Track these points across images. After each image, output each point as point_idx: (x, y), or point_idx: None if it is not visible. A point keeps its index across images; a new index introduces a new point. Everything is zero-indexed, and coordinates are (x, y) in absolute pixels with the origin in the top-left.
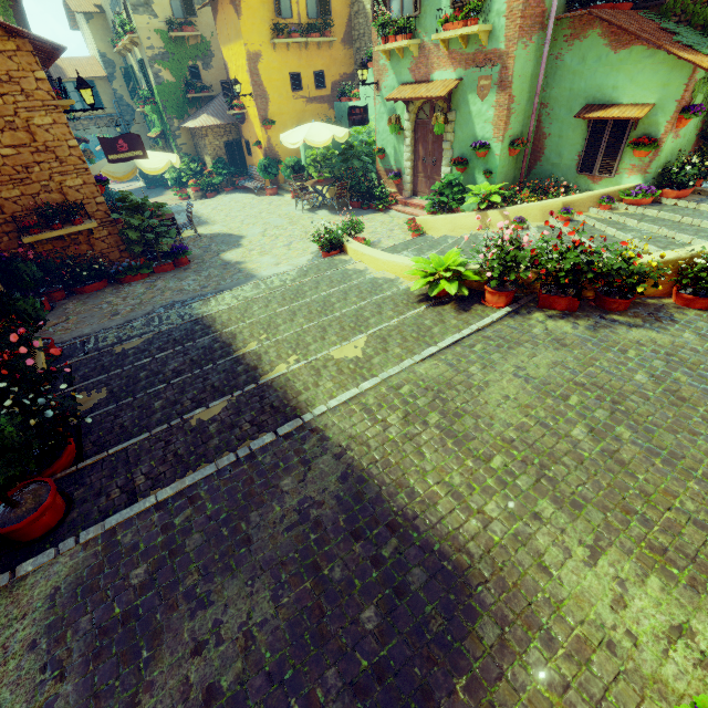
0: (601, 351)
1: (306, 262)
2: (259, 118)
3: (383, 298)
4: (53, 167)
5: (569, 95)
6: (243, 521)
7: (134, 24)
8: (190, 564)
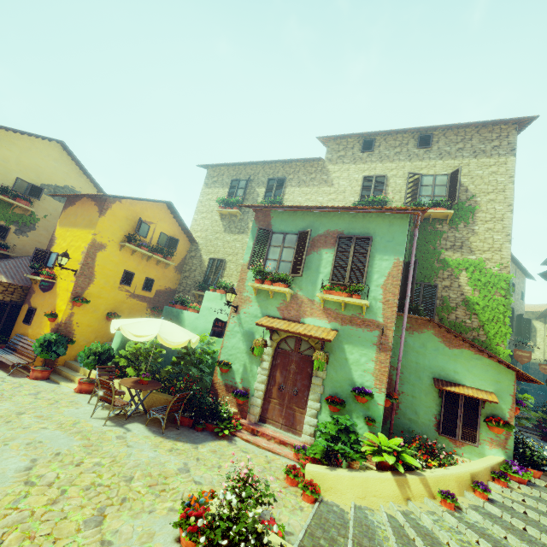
0: None
1: None
2: (71, 293)
3: None
4: None
5: (416, 366)
6: None
7: None
8: None
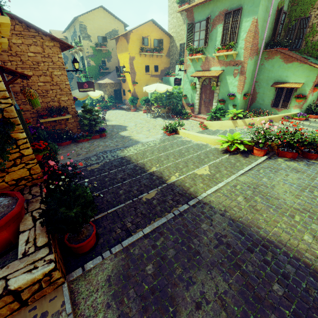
0: (315, 174)
1: (161, 137)
2: (131, 81)
3: (206, 151)
4: (57, 92)
5: (267, 78)
6: (191, 243)
7: (82, 43)
8: (174, 264)
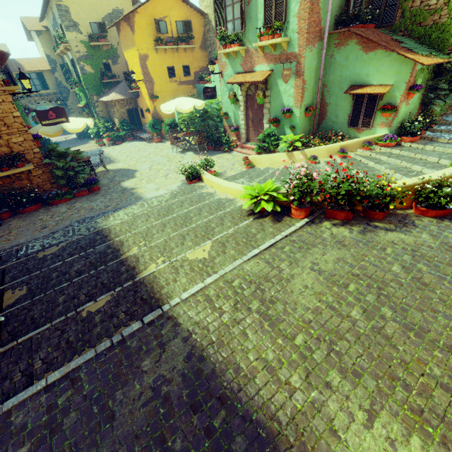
0: (368, 249)
1: (177, 188)
2: (148, 95)
3: (224, 213)
4: (2, 130)
5: (340, 79)
6: (110, 399)
7: (67, 38)
8: (65, 441)
